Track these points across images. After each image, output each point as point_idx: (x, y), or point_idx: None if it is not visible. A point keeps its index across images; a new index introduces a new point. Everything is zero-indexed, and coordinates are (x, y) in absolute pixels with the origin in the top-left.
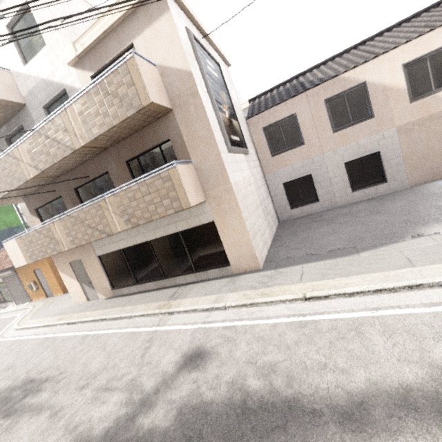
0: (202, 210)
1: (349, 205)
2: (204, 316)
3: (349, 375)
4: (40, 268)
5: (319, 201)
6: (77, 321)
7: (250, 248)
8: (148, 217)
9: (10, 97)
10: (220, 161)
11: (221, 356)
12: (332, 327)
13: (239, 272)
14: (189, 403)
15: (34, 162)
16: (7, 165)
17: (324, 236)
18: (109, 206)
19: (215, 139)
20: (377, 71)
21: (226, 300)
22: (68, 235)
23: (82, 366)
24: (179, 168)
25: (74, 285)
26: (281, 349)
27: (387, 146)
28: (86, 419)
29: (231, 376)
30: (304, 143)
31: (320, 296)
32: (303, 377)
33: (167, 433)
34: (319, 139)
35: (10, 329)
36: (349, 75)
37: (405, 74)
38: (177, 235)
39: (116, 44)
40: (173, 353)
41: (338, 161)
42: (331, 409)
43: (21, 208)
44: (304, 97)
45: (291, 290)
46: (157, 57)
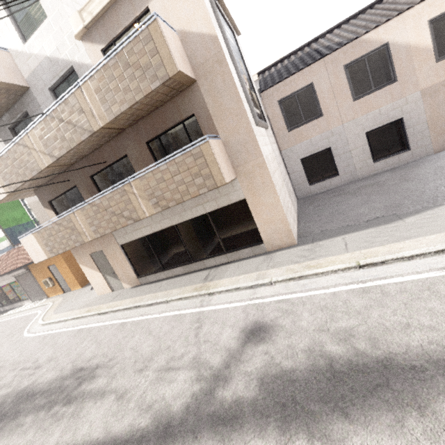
0: (232, 188)
1: (370, 176)
2: (249, 293)
3: (439, 331)
4: (54, 264)
5: (339, 175)
6: (108, 311)
7: (285, 224)
8: (179, 199)
9: (12, 79)
10: (251, 133)
11: (285, 328)
12: (400, 289)
13: (274, 249)
14: (269, 373)
15: (48, 149)
16: (18, 155)
17: (355, 207)
18: (135, 190)
19: (245, 110)
20: (401, 30)
21: (269, 276)
22: (91, 224)
23: (132, 351)
24: (212, 143)
25: (96, 277)
26: (351, 315)
27: (411, 112)
28: (159, 398)
29: (305, 345)
30: (323, 115)
31: (376, 262)
32: (388, 338)
33: (256, 402)
34: (338, 109)
35: (36, 325)
36: (371, 36)
37: (431, 31)
38: (204, 216)
39: (128, 10)
40: (230, 329)
41: (359, 132)
42: (433, 364)
43: (29, 204)
44: (322, 64)
45: (339, 260)
46: (176, 22)
